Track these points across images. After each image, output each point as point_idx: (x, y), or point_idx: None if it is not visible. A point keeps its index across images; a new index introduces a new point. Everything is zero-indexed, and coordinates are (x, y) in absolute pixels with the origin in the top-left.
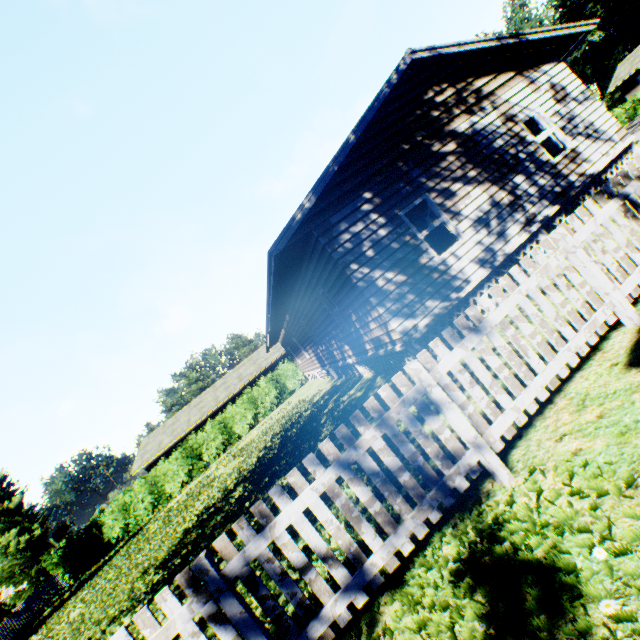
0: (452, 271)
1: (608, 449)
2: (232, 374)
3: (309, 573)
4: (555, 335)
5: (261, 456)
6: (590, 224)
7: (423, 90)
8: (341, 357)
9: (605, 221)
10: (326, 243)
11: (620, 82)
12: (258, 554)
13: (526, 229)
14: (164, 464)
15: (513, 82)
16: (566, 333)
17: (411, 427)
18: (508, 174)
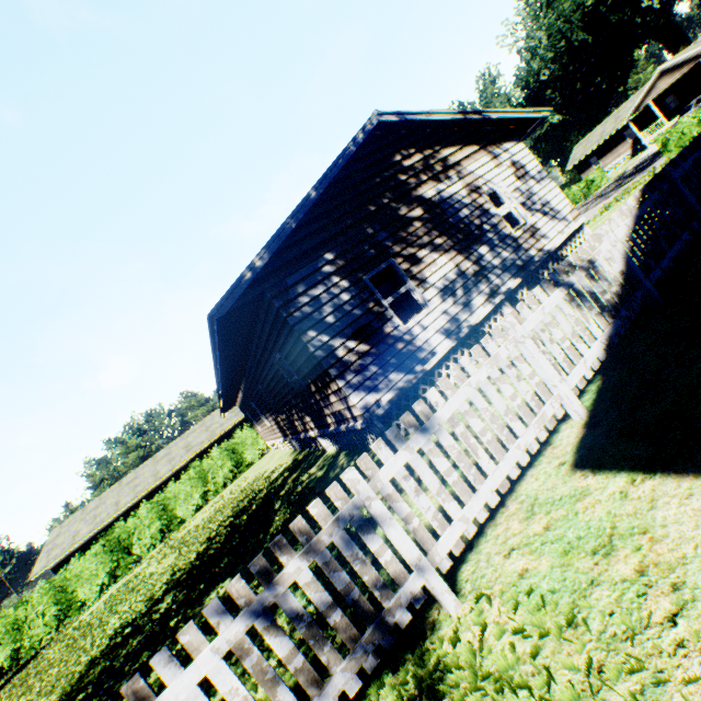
0: (418, 341)
1: (552, 572)
2: (179, 443)
3: None
4: (506, 431)
5: (202, 551)
6: (538, 313)
7: (391, 152)
8: (303, 428)
9: (552, 310)
10: (281, 306)
11: (576, 162)
12: None
13: (491, 300)
14: (78, 562)
15: (478, 155)
16: (516, 428)
17: (346, 551)
18: (473, 244)
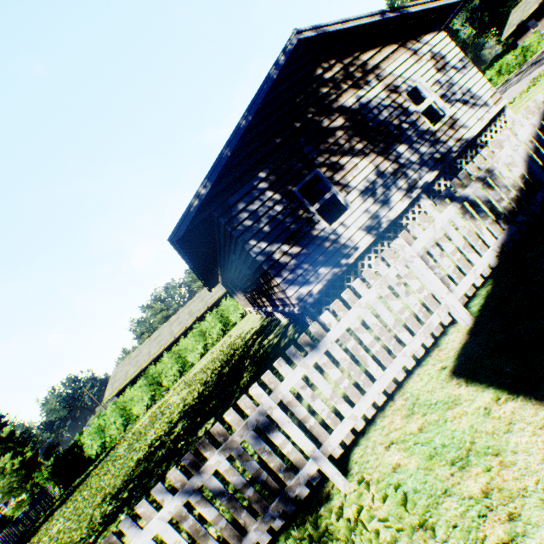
0: (342, 239)
1: (417, 472)
2: (184, 310)
3: None
4: (393, 341)
5: (201, 391)
6: (429, 230)
7: (313, 67)
8: (263, 304)
9: (445, 225)
10: (226, 222)
11: (513, 29)
12: None
13: (408, 195)
14: (130, 392)
15: (397, 54)
16: (404, 338)
17: (255, 446)
18: (392, 144)
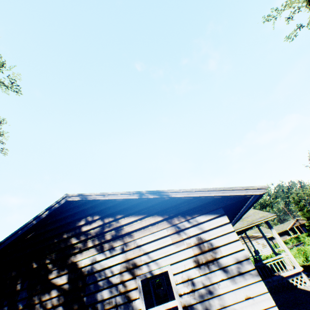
0: None
1: None
2: None
3: None
4: None
5: None
6: None
7: (81, 217)
8: None
9: None
10: None
11: None
12: None
13: None
14: None
15: (158, 226)
16: None
17: None
18: None
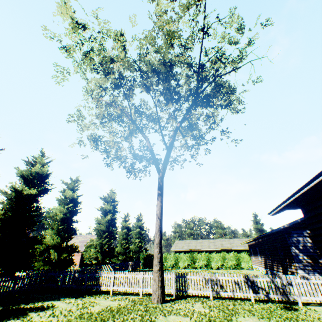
0: None
1: (319, 310)
2: (218, 241)
3: (259, 288)
4: None
5: None
6: None
7: None
8: (276, 269)
9: None
10: (287, 236)
11: None
12: (254, 280)
13: None
14: (183, 254)
15: None
16: None
17: (285, 284)
18: None
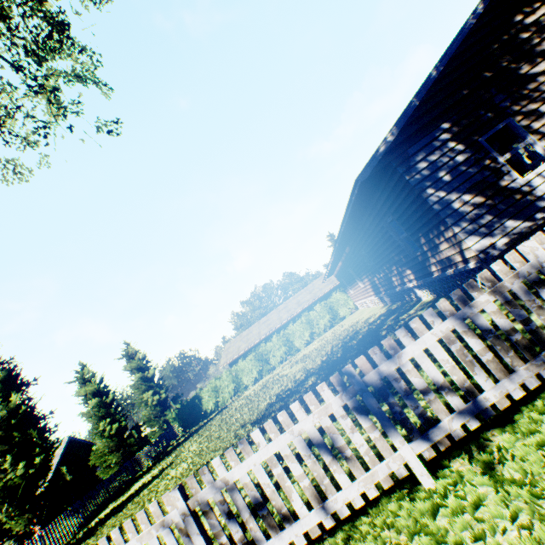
0: (537, 192)
1: None
2: (291, 300)
3: (428, 395)
4: None
5: (324, 359)
6: None
7: (510, 15)
8: (399, 282)
9: None
10: (403, 172)
11: None
12: (387, 374)
13: None
14: (242, 362)
15: None
16: None
17: (523, 297)
18: None
